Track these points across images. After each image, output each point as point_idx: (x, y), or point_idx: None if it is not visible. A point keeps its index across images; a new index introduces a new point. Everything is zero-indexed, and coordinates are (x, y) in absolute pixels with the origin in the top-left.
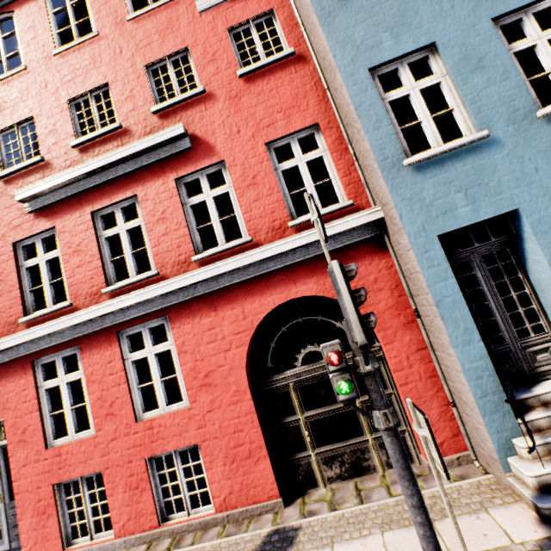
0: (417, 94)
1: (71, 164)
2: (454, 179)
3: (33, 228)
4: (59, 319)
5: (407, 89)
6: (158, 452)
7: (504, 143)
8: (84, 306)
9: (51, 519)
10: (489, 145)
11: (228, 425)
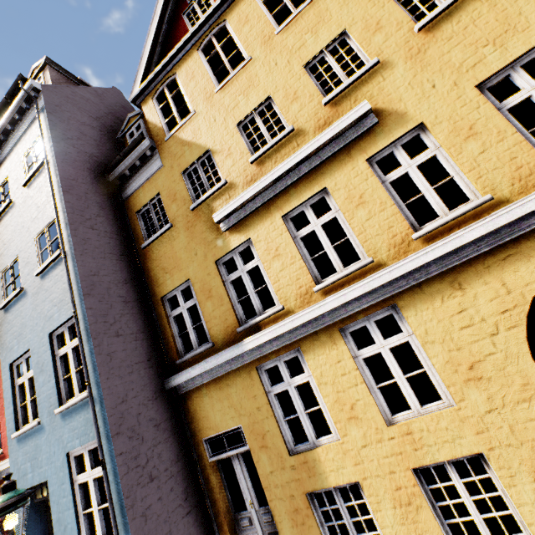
0: (27, 381)
1: None
2: (29, 451)
3: None
4: None
5: (24, 377)
6: None
7: (46, 429)
8: None
9: None
10: (41, 430)
11: None
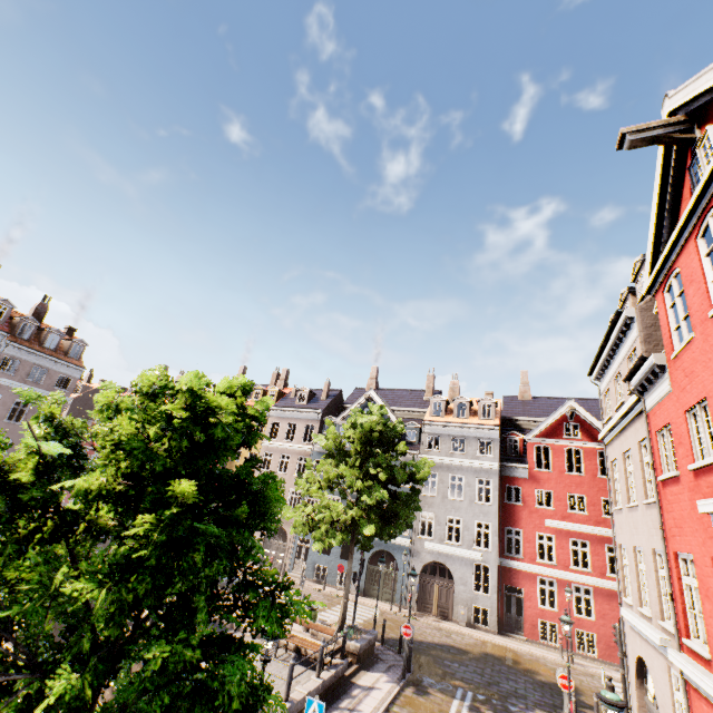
0: None
1: (564, 516)
2: None
3: (545, 531)
4: (555, 570)
5: None
6: (580, 628)
7: None
8: (561, 568)
9: (536, 629)
10: None
11: (607, 633)
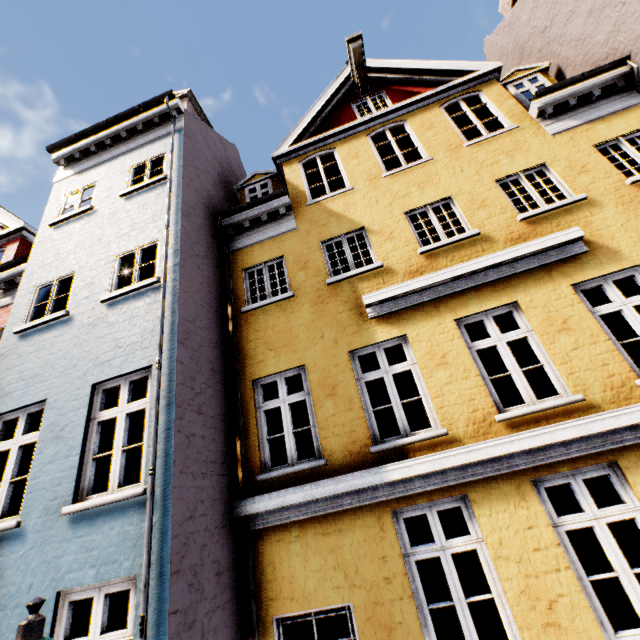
0: (16, 450)
1: None
2: None
3: None
4: None
5: (13, 442)
6: None
7: (28, 538)
8: None
9: None
10: (16, 538)
11: None
